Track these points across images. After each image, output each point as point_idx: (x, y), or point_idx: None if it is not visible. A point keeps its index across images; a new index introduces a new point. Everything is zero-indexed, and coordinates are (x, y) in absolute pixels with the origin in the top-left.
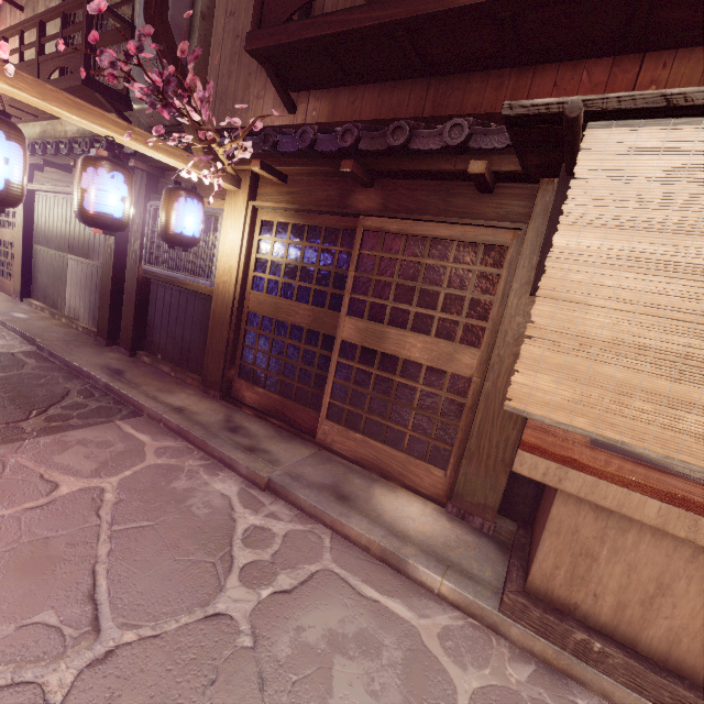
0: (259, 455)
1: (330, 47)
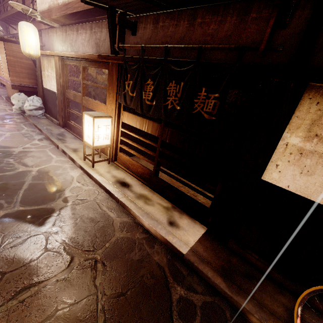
0: (2, 93)
1: (6, 20)
